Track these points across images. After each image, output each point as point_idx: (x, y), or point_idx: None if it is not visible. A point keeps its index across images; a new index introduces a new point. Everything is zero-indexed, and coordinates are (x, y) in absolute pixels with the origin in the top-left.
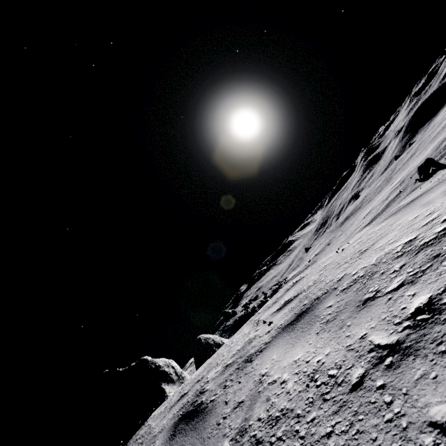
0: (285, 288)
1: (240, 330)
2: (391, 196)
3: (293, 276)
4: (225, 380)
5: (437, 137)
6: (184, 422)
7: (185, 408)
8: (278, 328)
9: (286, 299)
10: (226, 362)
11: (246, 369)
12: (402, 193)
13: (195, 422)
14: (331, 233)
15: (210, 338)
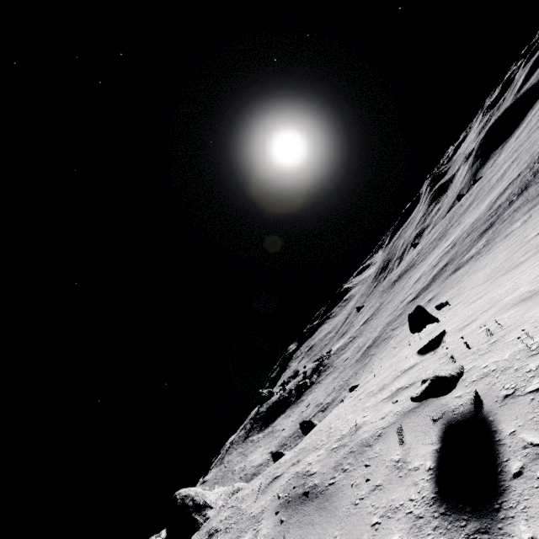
0: (210, 524)
1: None
2: (441, 263)
3: (338, 349)
4: None
5: (494, 188)
6: None
7: None
8: None
9: None
10: None
11: None
12: (449, 265)
13: None
14: (382, 294)
15: (190, 495)
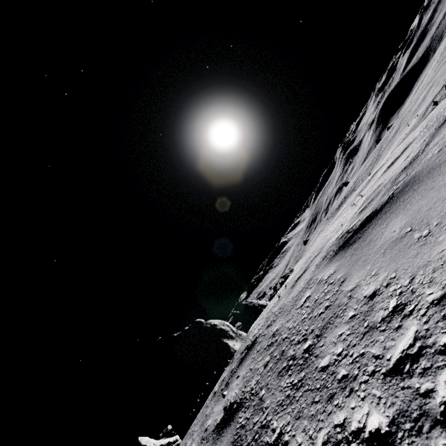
0: (359, 188)
1: (325, 232)
2: None
3: None
4: (389, 189)
5: (419, 108)
6: (358, 232)
7: (335, 248)
8: (425, 140)
9: (386, 166)
10: (352, 218)
11: (424, 154)
12: None
13: (390, 203)
14: (329, 220)
15: (253, 302)
